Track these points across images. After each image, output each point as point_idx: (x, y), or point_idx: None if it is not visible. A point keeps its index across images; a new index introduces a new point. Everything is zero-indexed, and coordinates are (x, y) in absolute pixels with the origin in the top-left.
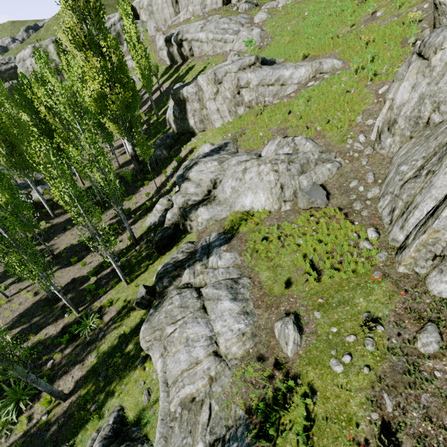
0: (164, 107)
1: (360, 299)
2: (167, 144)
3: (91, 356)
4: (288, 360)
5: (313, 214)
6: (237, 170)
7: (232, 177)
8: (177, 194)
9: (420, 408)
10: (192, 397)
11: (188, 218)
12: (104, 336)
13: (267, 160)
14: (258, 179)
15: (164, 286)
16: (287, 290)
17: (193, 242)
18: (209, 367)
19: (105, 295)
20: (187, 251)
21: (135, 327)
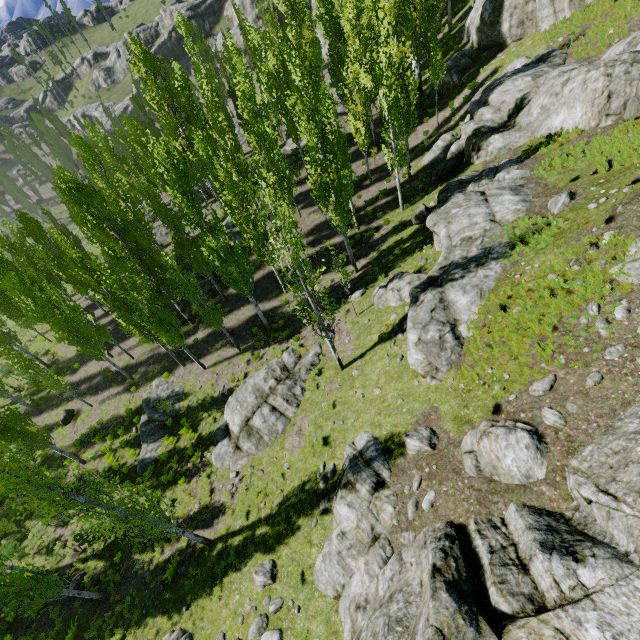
0: (462, 9)
1: (639, 171)
2: (460, 66)
3: (373, 253)
4: (553, 215)
5: (638, 124)
6: (555, 83)
7: (545, 94)
8: (469, 122)
9: (639, 205)
10: (470, 237)
11: (476, 148)
12: (382, 242)
13: (601, 63)
14: (580, 89)
15: (447, 196)
16: (572, 183)
17: (478, 171)
18: (485, 226)
19: (381, 219)
20: (471, 175)
21: (411, 235)
